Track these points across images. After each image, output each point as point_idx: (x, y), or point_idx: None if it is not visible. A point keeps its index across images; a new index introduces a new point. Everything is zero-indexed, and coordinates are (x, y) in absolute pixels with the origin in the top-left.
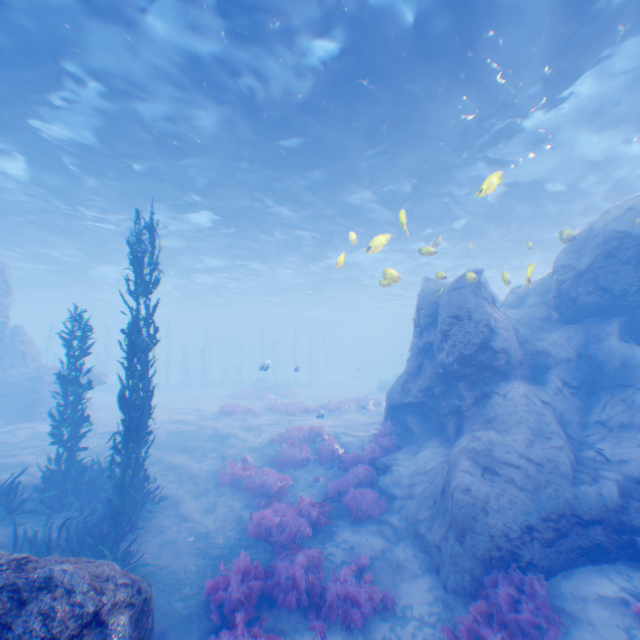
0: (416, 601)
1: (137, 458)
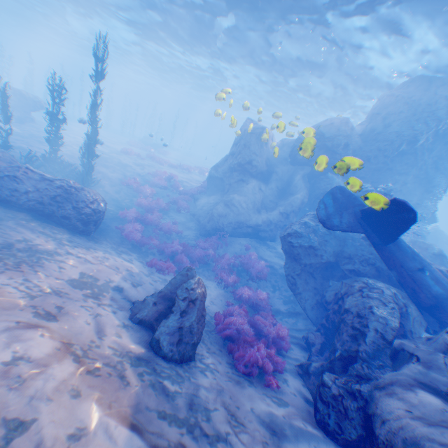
0: (189, 235)
1: (90, 163)
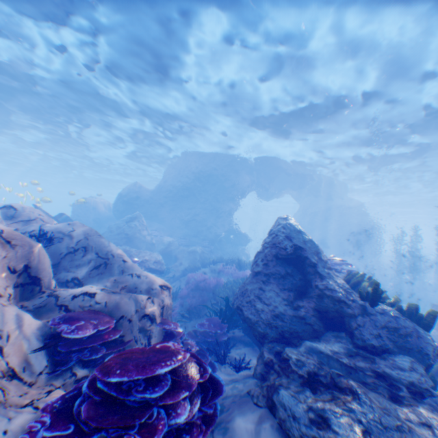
0: None
1: None
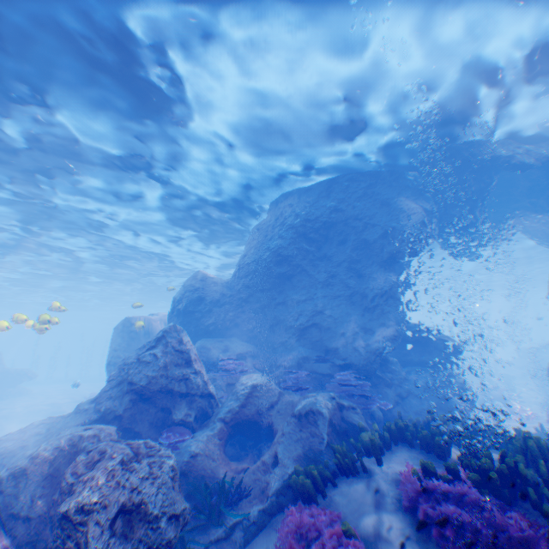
0: None
1: None
